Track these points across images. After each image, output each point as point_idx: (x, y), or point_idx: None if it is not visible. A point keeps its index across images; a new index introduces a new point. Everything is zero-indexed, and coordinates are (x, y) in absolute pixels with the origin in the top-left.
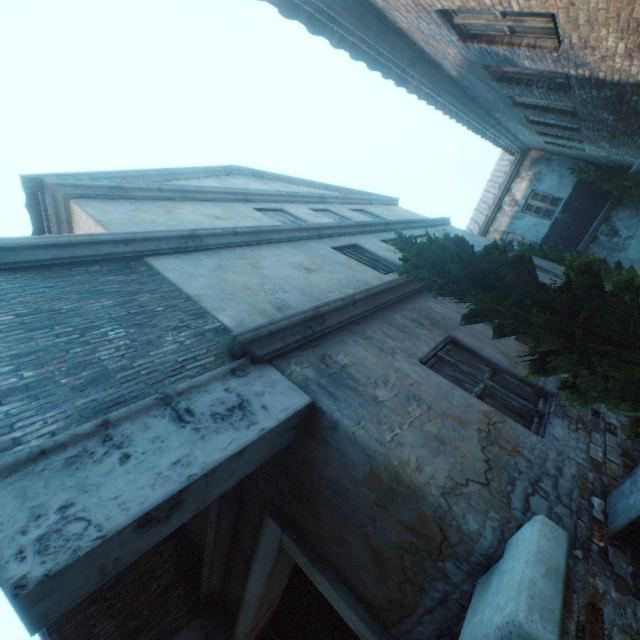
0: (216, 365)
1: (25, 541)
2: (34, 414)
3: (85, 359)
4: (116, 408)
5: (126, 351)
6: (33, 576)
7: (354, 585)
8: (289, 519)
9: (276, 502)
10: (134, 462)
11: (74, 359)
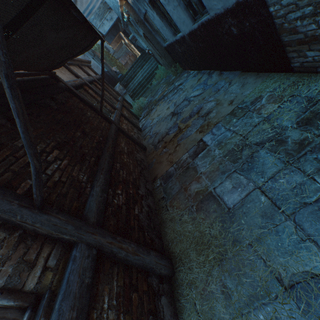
0: (107, 11)
1: (103, 32)
2: (97, 21)
3: (96, 13)
4: (102, 20)
5: (98, 10)
6: (105, 34)
7: (128, 31)
8: (121, 23)
9: (119, 20)
10: (106, 26)
11: (95, 13)
